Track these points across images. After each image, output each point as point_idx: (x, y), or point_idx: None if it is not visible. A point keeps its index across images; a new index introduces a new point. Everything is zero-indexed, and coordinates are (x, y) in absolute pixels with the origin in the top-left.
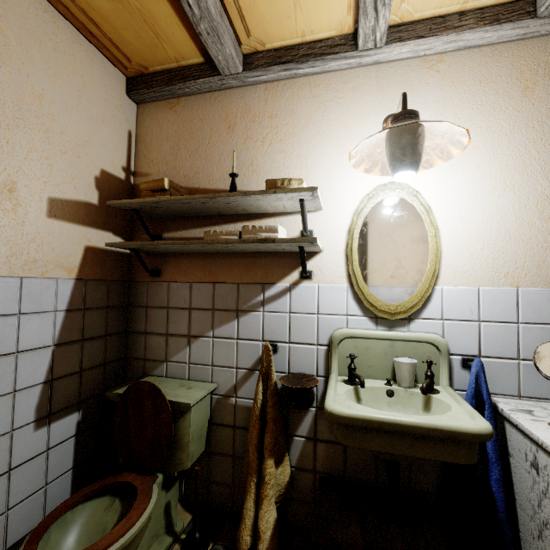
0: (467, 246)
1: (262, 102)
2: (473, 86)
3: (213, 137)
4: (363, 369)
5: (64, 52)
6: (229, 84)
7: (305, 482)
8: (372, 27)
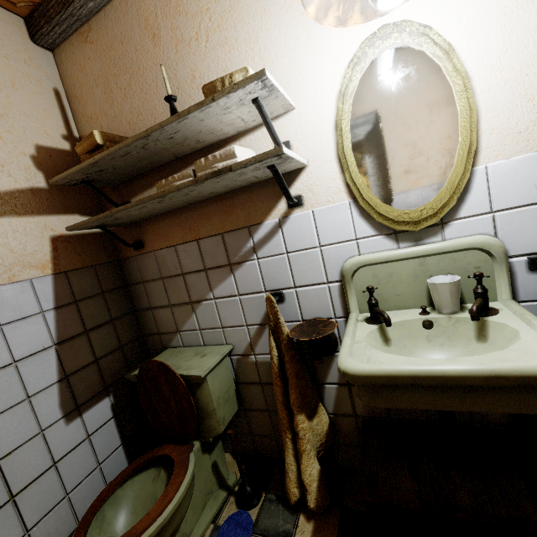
0: (522, 88)
1: None
2: None
3: (140, 58)
4: (389, 301)
5: None
6: None
7: (347, 427)
8: None
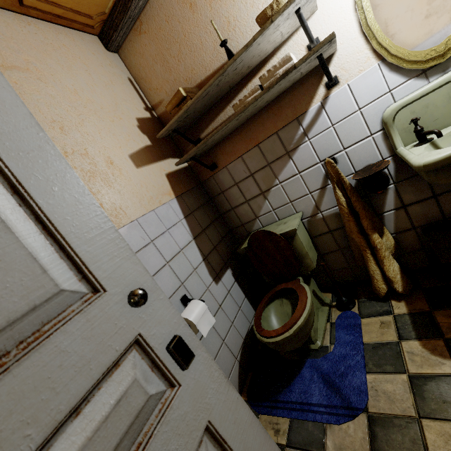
0: None
1: None
2: None
3: (184, 27)
4: (428, 127)
5: (59, 48)
6: None
7: (408, 239)
8: None
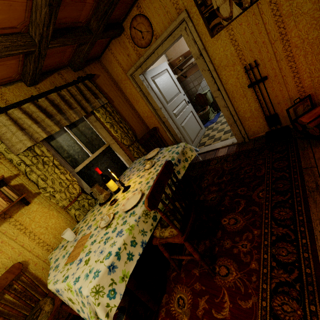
0: None
1: None
2: None
3: (180, 39)
4: None
5: None
6: None
7: None
8: None
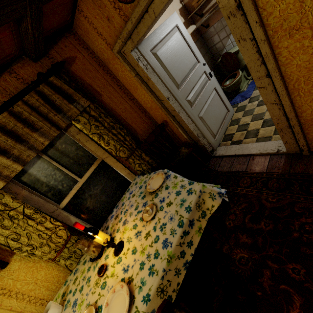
0: None
1: None
2: None
3: None
4: None
5: None
6: None
7: None
8: None
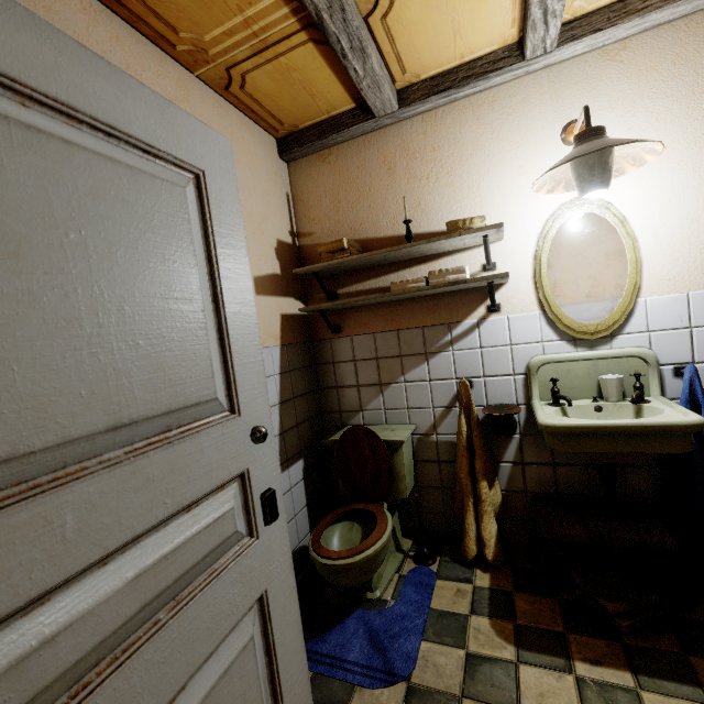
0: (671, 251)
1: (421, 136)
2: (665, 71)
3: (373, 183)
4: (565, 392)
5: (237, 139)
6: (383, 124)
7: (517, 503)
8: (541, 38)
